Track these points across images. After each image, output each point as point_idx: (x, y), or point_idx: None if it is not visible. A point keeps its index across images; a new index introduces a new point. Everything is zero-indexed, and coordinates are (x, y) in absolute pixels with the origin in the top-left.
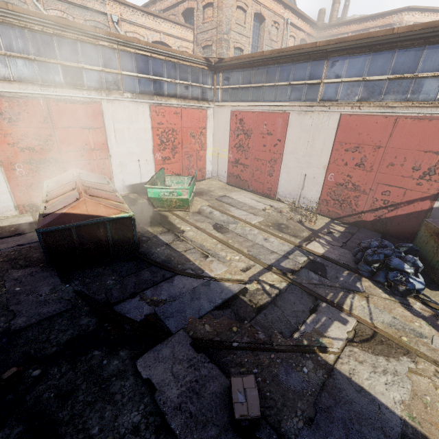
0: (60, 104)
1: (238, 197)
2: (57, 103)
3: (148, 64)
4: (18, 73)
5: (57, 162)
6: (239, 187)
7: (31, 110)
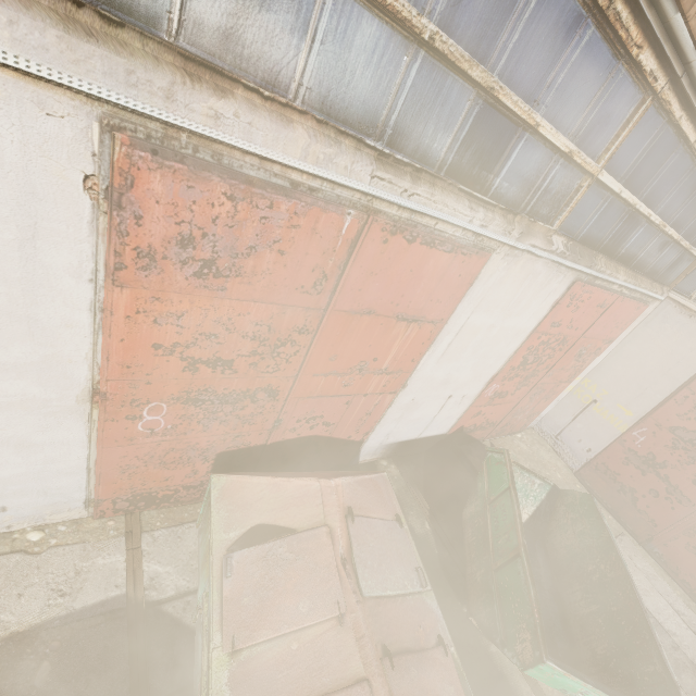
0: (394, 240)
1: (637, 580)
2: (386, 236)
3: (661, 166)
4: (335, 77)
5: (272, 397)
6: (612, 512)
7: (297, 245)
